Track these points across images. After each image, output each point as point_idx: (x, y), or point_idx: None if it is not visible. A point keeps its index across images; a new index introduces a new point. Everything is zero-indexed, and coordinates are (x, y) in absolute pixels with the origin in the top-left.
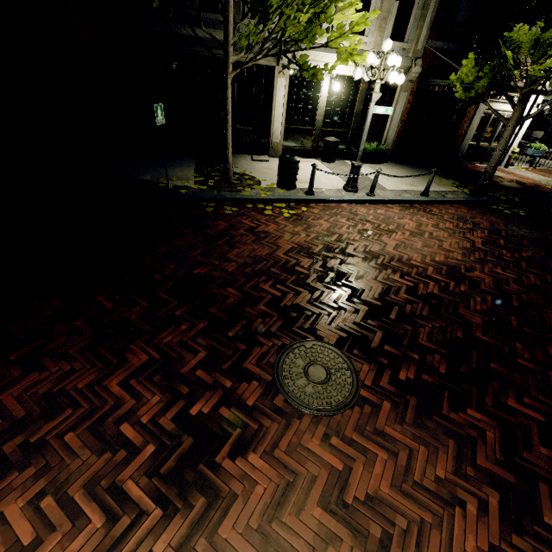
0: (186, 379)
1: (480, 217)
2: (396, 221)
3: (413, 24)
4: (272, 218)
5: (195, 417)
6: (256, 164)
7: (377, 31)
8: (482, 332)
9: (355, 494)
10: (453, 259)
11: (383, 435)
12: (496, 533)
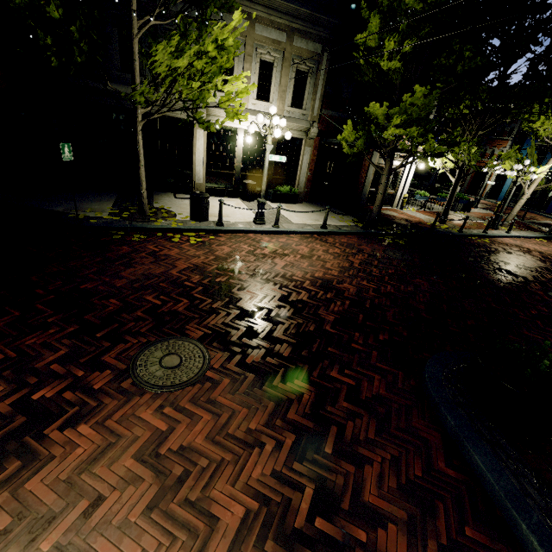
0: (38, 372)
1: (366, 245)
2: (293, 247)
3: (308, 97)
4: (178, 244)
5: (35, 401)
6: (178, 201)
7: (279, 100)
8: (331, 326)
9: (170, 447)
10: (330, 275)
11: (214, 403)
12: (282, 462)
